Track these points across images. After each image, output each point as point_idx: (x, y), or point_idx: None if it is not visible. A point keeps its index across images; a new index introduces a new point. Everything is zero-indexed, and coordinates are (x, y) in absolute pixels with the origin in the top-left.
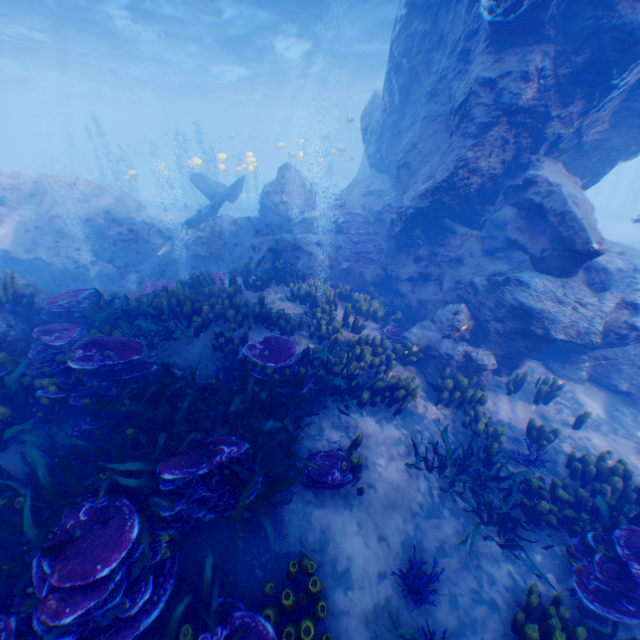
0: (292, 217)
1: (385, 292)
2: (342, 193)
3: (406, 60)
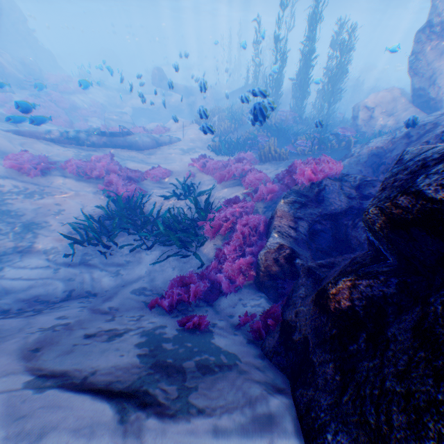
0: None
1: None
2: None
3: None
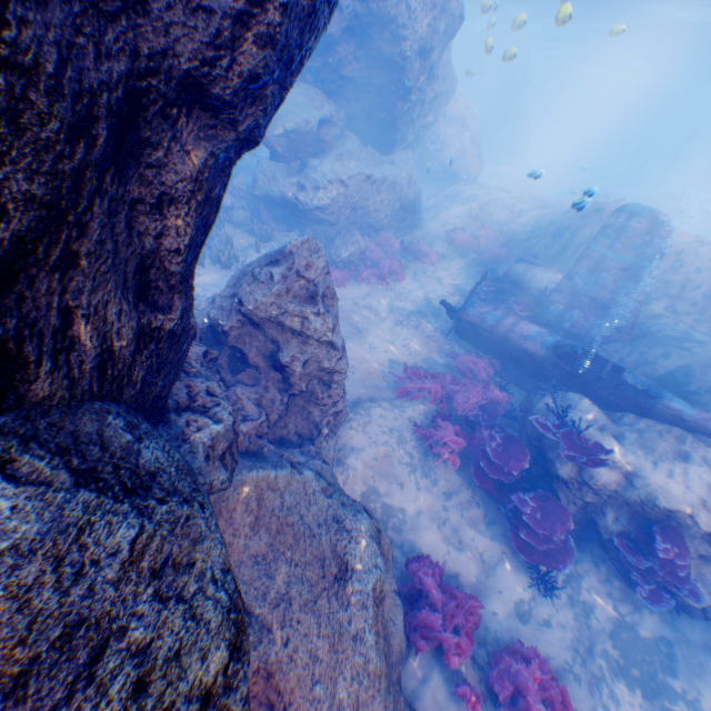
0: None
1: None
2: None
3: None
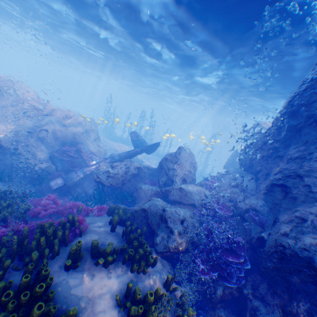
0: (174, 180)
1: (232, 307)
2: (215, 174)
3: (306, 109)
